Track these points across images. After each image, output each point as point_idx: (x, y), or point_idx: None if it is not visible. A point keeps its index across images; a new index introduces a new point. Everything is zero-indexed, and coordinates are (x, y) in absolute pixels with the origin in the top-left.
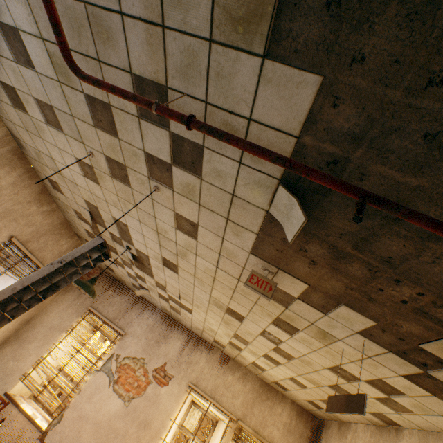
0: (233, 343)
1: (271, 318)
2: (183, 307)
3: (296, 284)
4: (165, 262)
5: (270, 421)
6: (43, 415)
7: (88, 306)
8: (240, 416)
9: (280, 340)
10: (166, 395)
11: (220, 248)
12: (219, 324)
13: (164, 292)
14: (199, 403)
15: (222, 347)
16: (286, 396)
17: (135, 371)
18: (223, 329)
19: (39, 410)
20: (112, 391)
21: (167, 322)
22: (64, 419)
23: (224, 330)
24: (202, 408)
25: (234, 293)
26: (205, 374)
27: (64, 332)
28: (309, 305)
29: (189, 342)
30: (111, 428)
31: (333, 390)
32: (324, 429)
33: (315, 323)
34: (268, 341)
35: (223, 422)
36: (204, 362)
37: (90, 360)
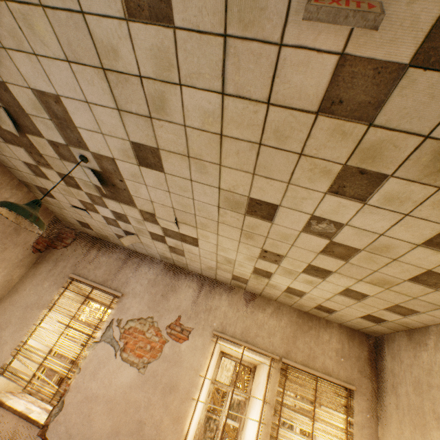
0: (259, 270)
1: (329, 179)
2: (186, 241)
3: (423, 0)
4: (139, 157)
5: (319, 351)
6: (42, 407)
7: (69, 275)
8: (283, 354)
9: (338, 227)
10: (188, 351)
11: (224, 6)
12: (237, 244)
13: (155, 226)
14: (229, 352)
15: (244, 284)
16: (330, 321)
17: (144, 333)
18: (243, 252)
19: (36, 403)
20: (120, 361)
21: (171, 273)
22: (66, 406)
23: (245, 252)
24: (234, 356)
25: (259, 155)
26: (230, 319)
27: (44, 309)
28: (437, 72)
29: (203, 289)
30: (128, 402)
31: (416, 283)
32: (386, 345)
33: (434, 132)
34: (316, 238)
35: (264, 365)
36: (226, 305)
37: (85, 333)
